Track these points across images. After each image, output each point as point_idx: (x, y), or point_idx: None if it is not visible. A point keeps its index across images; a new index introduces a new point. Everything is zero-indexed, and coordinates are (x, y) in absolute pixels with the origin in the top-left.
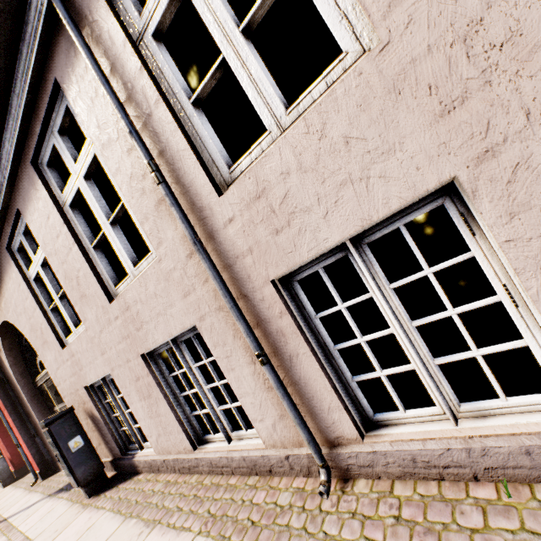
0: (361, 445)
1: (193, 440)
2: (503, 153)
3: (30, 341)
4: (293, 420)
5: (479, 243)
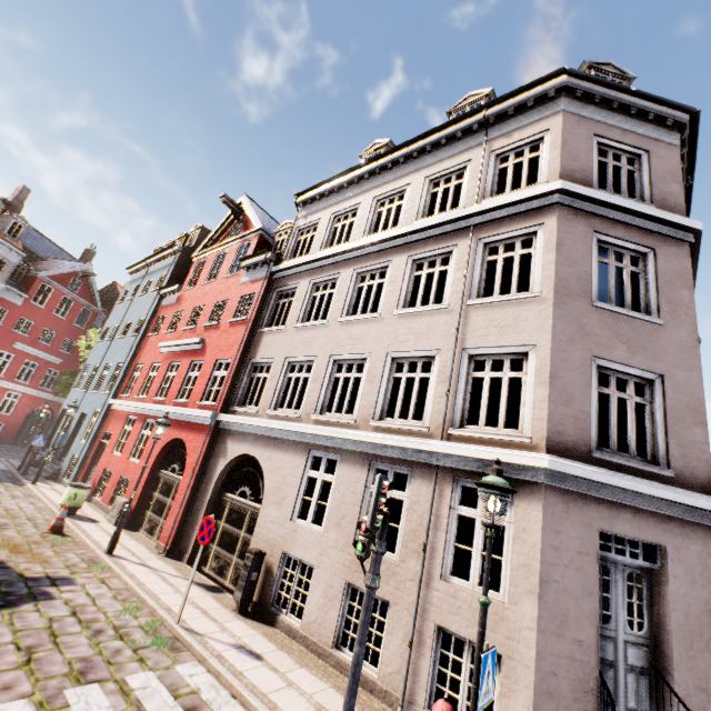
0: (422, 710)
1: (334, 642)
2: (513, 661)
3: (266, 489)
4: (404, 677)
5: (499, 677)
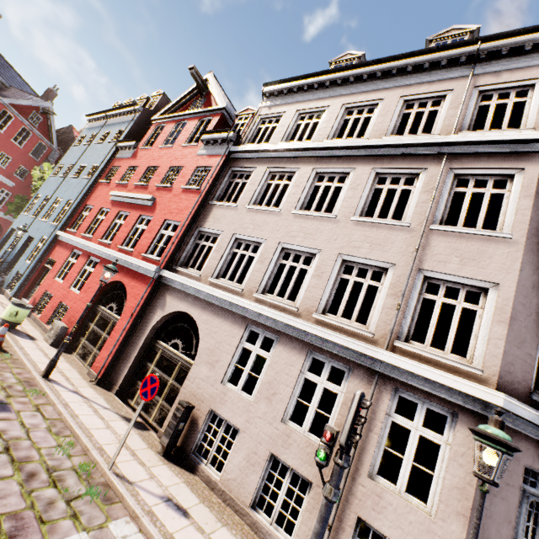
0: None
1: (251, 503)
2: None
3: (200, 348)
4: None
5: None
